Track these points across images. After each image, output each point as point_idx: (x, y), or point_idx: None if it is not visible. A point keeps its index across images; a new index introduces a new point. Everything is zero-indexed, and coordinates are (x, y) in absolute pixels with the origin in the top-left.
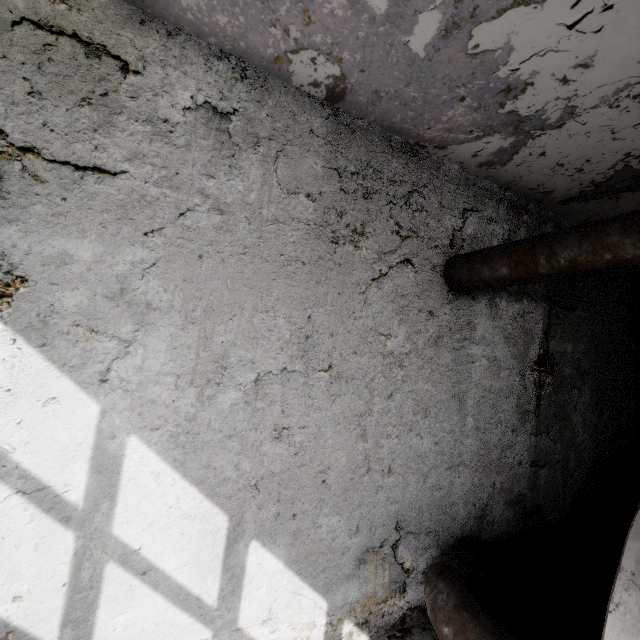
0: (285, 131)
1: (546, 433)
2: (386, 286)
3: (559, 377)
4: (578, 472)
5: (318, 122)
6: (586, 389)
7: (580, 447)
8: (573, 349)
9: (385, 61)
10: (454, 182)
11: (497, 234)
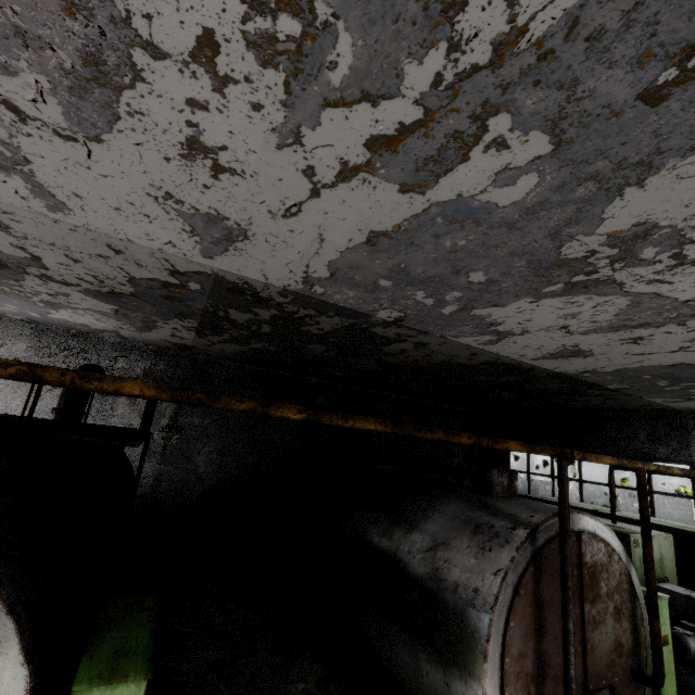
0: (8, 336)
1: (170, 464)
2: (57, 392)
3: (186, 436)
4: (199, 488)
5: (27, 330)
6: (212, 443)
7: (202, 474)
8: (201, 421)
9: (35, 317)
10: (111, 345)
11: (141, 366)
